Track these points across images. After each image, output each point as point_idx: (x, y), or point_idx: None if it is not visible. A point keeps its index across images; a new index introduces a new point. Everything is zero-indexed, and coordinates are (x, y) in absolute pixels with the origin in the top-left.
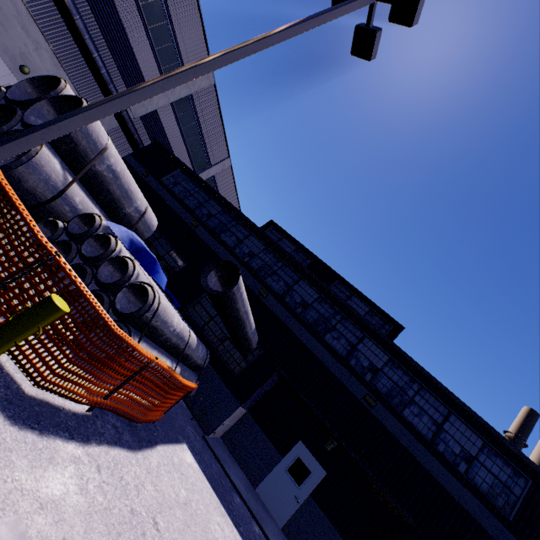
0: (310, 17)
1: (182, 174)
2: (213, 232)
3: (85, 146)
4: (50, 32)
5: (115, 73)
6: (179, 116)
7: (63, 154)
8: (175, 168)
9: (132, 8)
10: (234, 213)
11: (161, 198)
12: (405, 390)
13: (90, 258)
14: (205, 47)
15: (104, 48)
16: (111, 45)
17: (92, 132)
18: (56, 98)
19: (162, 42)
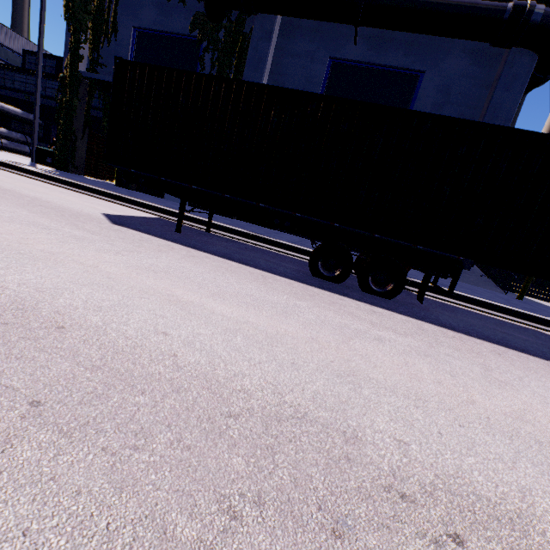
0: None
1: None
2: None
3: None
4: None
5: None
6: None
7: None
8: None
9: None
10: None
11: None
12: None
13: None
14: None
15: None
16: None
17: None
18: None
19: None
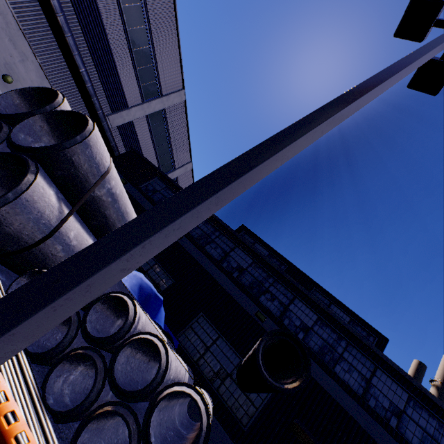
0: (436, 41)
1: (160, 181)
2: (197, 244)
3: (86, 170)
4: (38, 46)
5: (98, 87)
6: (152, 126)
7: (58, 180)
8: (153, 175)
9: (120, 32)
10: (217, 223)
11: (141, 206)
12: (437, 439)
13: (100, 340)
14: (180, 70)
15: (90, 64)
16: (97, 62)
17: (96, 154)
18: (52, 113)
19: (143, 63)
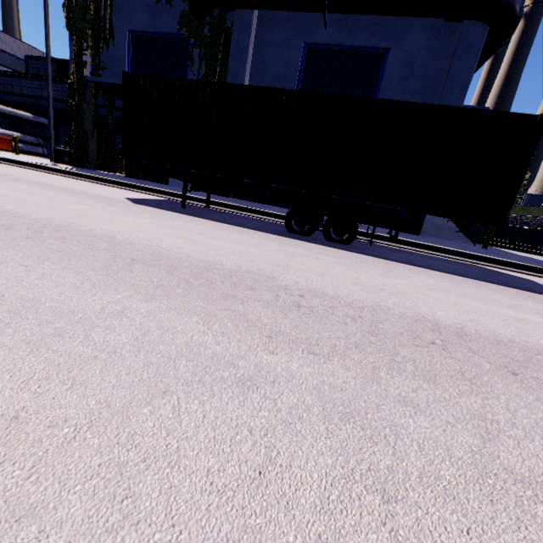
0: None
1: None
2: (1, 92)
3: None
4: None
5: None
6: None
7: None
8: None
9: None
10: None
11: None
12: None
13: None
14: None
15: None
16: None
17: None
18: None
19: None
